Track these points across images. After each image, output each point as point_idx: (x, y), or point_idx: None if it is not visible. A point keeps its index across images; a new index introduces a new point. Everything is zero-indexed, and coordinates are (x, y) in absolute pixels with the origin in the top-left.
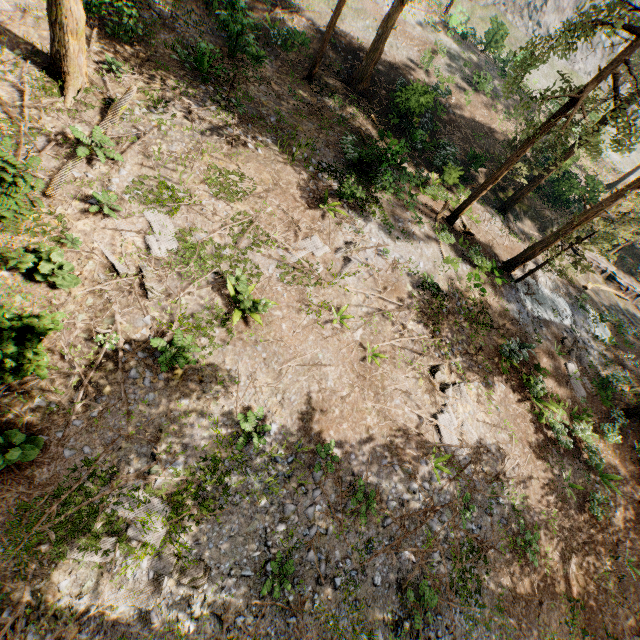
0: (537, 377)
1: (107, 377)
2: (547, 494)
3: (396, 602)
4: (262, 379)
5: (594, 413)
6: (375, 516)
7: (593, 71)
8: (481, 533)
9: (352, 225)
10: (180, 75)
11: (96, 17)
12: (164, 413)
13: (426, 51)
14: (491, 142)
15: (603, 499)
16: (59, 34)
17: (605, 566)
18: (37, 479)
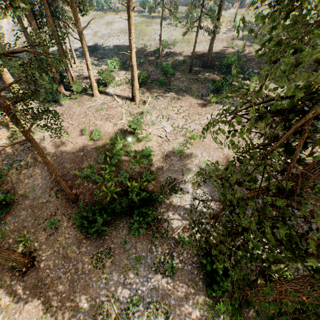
0: None
1: (167, 160)
2: None
3: None
4: (204, 154)
5: None
6: None
7: None
8: None
9: (219, 108)
10: (156, 88)
11: None
12: (182, 166)
13: (229, 41)
14: None
15: None
16: (134, 91)
17: None
18: (161, 181)
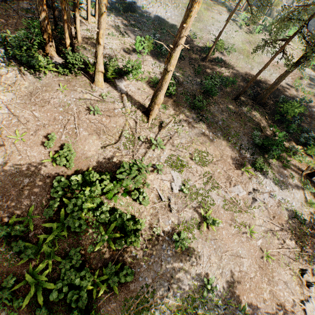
0: None
1: (155, 246)
2: None
3: None
4: (213, 259)
5: None
6: None
7: None
8: None
9: (256, 179)
10: (185, 106)
11: None
12: (173, 268)
13: (296, 78)
14: None
15: None
16: (153, 104)
17: None
18: (130, 288)
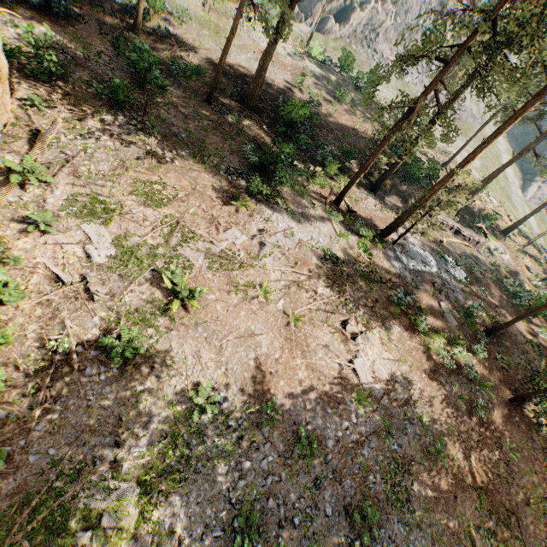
0: (421, 316)
1: (64, 379)
2: (444, 408)
3: (346, 526)
4: (206, 356)
5: (465, 337)
6: (318, 455)
7: (418, 82)
8: (402, 451)
9: (262, 215)
10: (98, 105)
11: (15, 61)
12: (122, 402)
13: (297, 74)
14: (356, 139)
15: (484, 403)
16: None
17: (495, 456)
18: (4, 491)
